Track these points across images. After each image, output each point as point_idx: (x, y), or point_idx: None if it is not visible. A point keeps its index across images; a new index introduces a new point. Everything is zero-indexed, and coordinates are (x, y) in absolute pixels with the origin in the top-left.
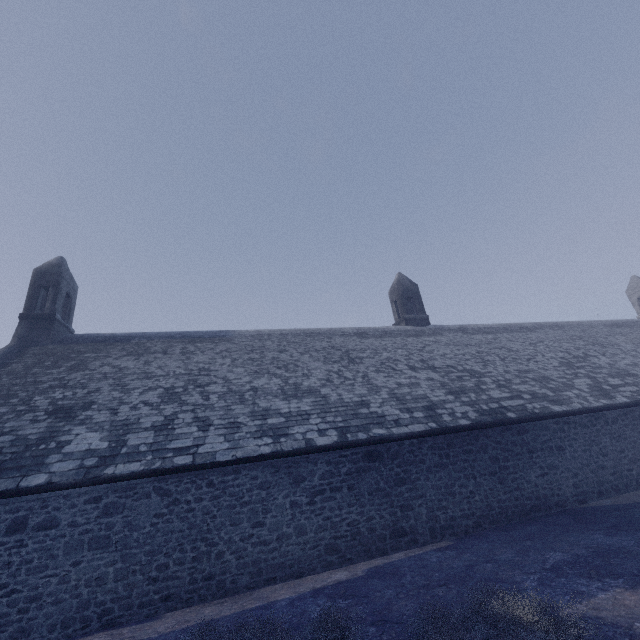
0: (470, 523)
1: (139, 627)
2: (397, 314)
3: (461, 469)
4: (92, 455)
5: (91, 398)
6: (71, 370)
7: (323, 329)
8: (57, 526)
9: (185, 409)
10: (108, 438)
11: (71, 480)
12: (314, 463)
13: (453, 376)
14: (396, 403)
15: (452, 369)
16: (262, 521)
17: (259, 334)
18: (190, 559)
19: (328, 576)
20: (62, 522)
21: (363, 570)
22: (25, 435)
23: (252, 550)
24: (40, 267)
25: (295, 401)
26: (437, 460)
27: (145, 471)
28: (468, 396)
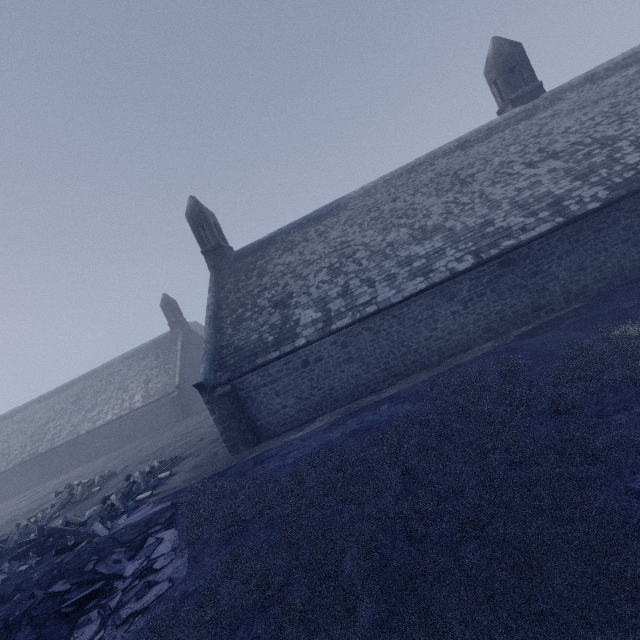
0: (602, 285)
1: (389, 389)
2: (499, 97)
3: (591, 247)
4: (317, 322)
5: (288, 291)
6: (260, 277)
7: (422, 158)
8: (323, 359)
9: (350, 277)
10: (318, 310)
11: (318, 337)
12: (460, 283)
13: (579, 156)
14: (519, 211)
15: (578, 147)
16: (435, 327)
17: (365, 191)
18: (399, 356)
19: (489, 345)
20: (324, 357)
21: (514, 336)
22: (273, 323)
23: (434, 344)
24: (187, 212)
25: (427, 242)
26: (566, 248)
27: (353, 321)
28: (598, 174)
